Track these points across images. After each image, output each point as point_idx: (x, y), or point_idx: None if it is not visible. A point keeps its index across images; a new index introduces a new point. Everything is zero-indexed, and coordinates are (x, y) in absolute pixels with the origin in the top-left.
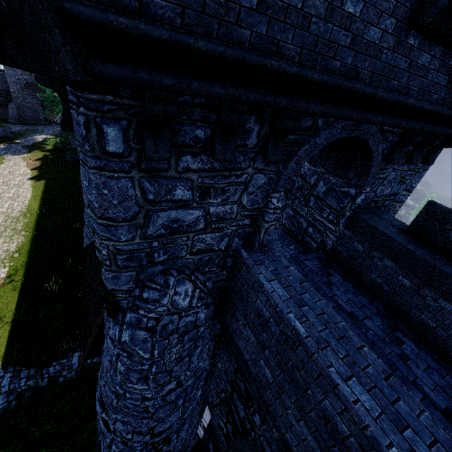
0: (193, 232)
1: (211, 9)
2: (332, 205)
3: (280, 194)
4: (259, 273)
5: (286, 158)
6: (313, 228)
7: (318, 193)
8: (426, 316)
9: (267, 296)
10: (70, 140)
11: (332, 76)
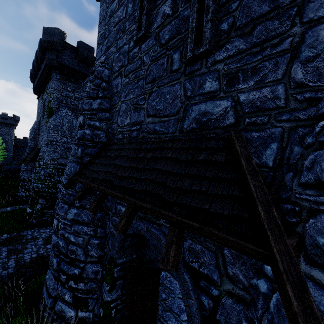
0: (72, 99)
1: (72, 64)
2: None
3: None
4: None
5: None
6: None
7: None
8: None
9: None
10: (3, 166)
11: None
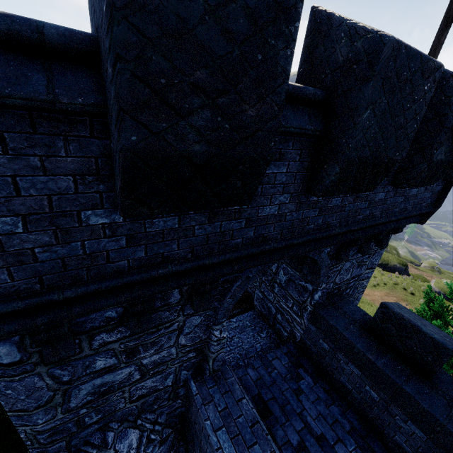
0: (128, 385)
1: (74, 265)
2: (294, 297)
3: (222, 325)
4: (206, 419)
5: (220, 295)
6: (281, 315)
7: (280, 281)
8: (400, 438)
9: (213, 452)
10: None
11: (235, 251)
